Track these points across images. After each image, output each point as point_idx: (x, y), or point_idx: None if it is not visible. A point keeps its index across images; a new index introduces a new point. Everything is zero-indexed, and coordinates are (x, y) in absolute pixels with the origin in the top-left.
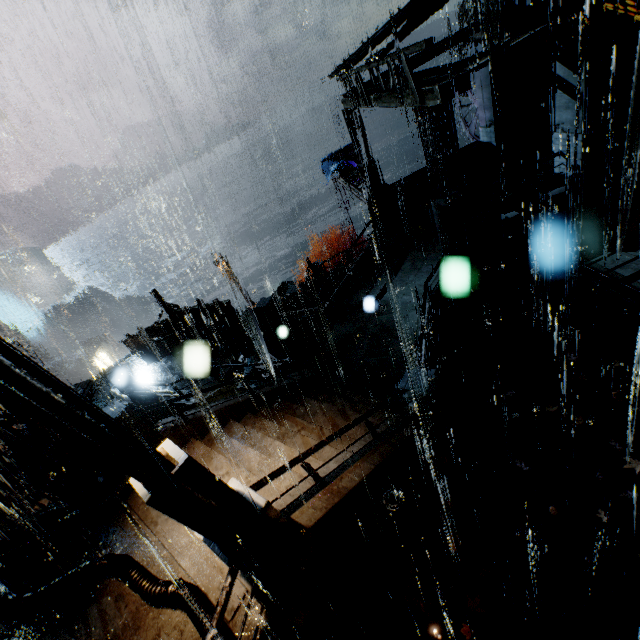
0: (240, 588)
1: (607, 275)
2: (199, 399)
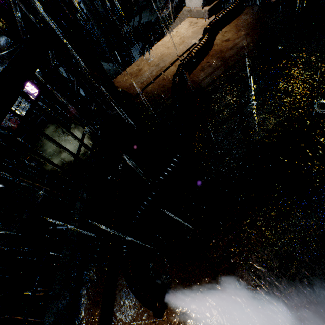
0: (213, 17)
1: (134, 26)
2: (40, 195)
